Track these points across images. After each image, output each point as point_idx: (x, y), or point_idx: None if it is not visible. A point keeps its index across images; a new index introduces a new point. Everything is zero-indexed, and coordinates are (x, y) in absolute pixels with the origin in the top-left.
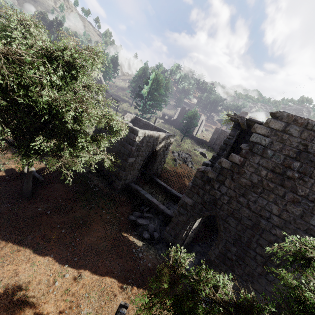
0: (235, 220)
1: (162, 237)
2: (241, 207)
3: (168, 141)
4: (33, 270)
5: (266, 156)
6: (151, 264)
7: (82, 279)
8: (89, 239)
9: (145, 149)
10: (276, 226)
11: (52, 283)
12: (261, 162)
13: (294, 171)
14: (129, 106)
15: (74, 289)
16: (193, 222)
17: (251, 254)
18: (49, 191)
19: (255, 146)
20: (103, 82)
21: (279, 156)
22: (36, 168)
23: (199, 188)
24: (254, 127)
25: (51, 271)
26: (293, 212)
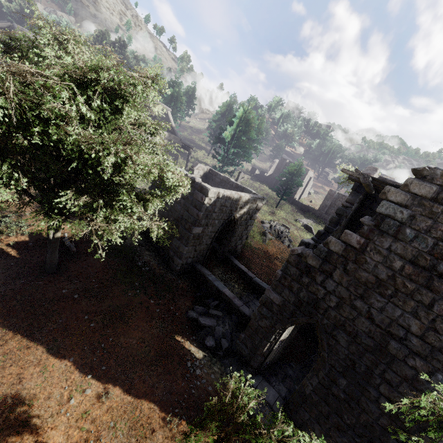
0: (347, 335)
1: (233, 349)
2: (358, 317)
3: (254, 207)
4: (43, 377)
5: (402, 238)
6: (213, 387)
7: (109, 399)
8: (127, 340)
9: (219, 216)
10: (416, 354)
11: (66, 399)
12: (394, 247)
13: None
14: (205, 154)
15: (96, 412)
16: (281, 331)
17: (371, 393)
18: (81, 266)
19: (385, 221)
20: (171, 121)
21: (425, 240)
22: (69, 234)
23: (292, 279)
24: (384, 190)
25: (67, 382)
26: None
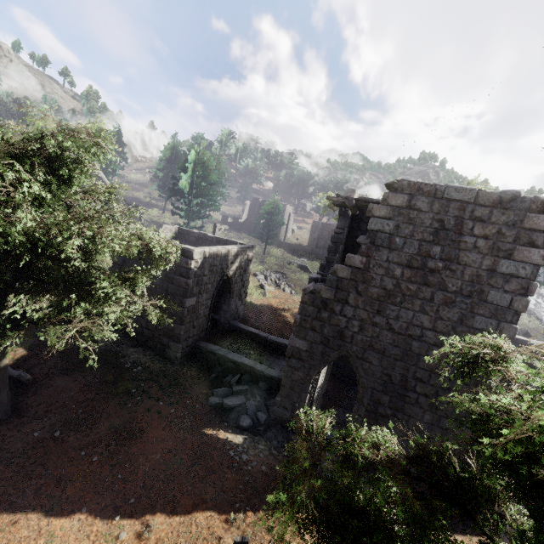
0: (377, 353)
1: (272, 418)
2: (381, 332)
3: (245, 258)
4: None
5: (395, 247)
6: (266, 466)
7: (154, 531)
8: (148, 458)
9: (211, 278)
10: (434, 345)
11: None
12: (391, 258)
13: (436, 260)
14: (160, 212)
15: None
16: (317, 376)
17: (411, 397)
18: (47, 395)
19: (377, 236)
20: (104, 179)
21: (412, 244)
22: (9, 361)
23: (313, 319)
24: (369, 209)
25: (90, 538)
26: (449, 318)
